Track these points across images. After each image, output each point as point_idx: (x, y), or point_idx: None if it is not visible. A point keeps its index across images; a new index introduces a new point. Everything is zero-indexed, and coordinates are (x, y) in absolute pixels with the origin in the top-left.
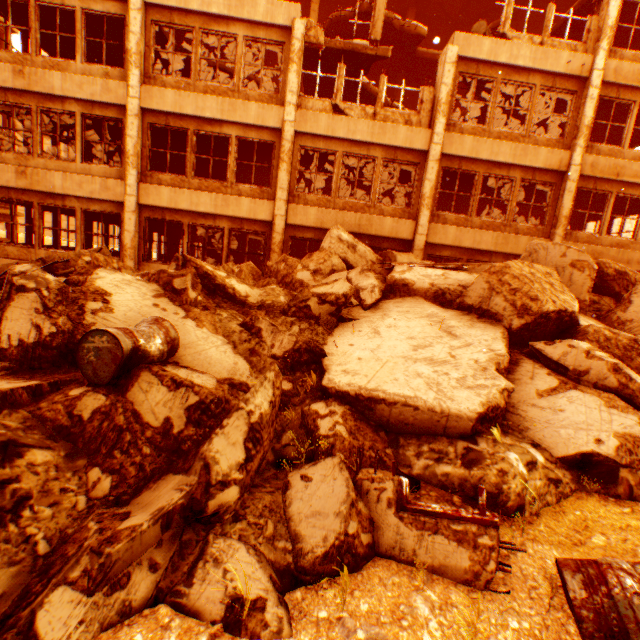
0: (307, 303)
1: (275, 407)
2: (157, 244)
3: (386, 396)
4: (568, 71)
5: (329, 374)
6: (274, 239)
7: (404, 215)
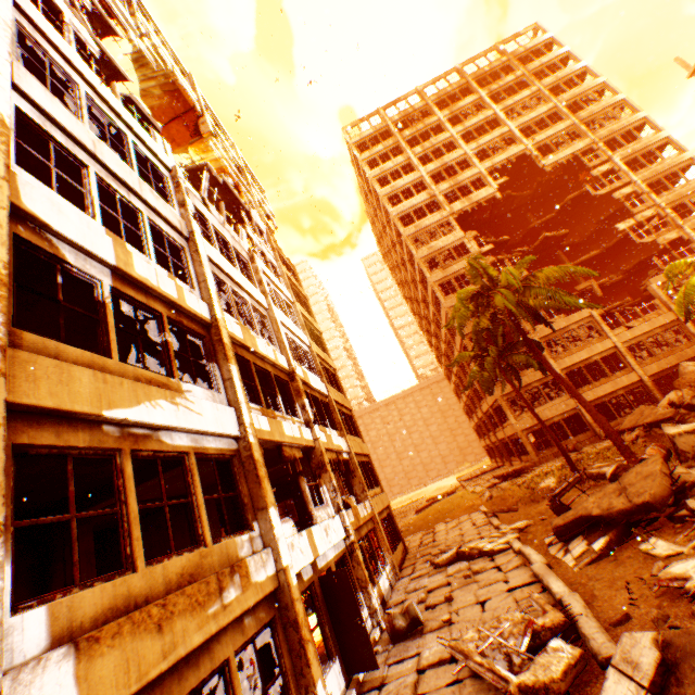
0: None
1: None
2: (500, 451)
3: None
4: None
5: None
6: (647, 385)
7: (690, 344)
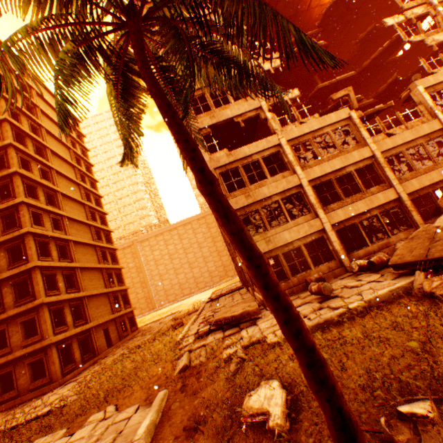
0: None
1: None
2: None
3: None
4: None
5: None
6: (406, 205)
7: None
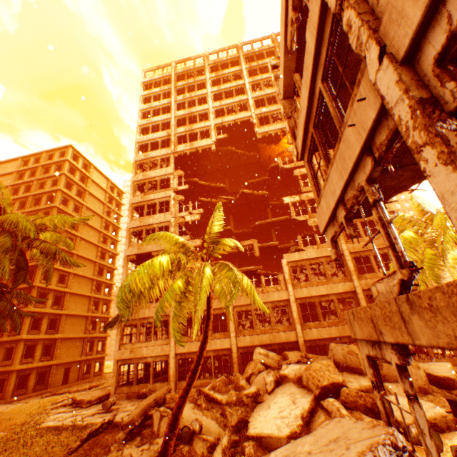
0: (242, 398)
1: (229, 442)
2: None
3: (264, 434)
4: None
5: (249, 429)
6: (233, 356)
7: (289, 328)
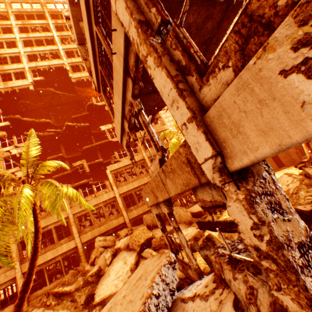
0: (88, 279)
1: None
2: None
3: (106, 296)
4: (139, 159)
5: (95, 299)
6: (80, 251)
7: (119, 216)
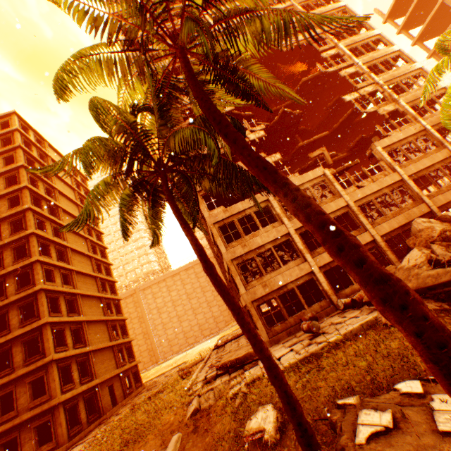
0: None
1: None
2: None
3: None
4: (417, 131)
5: None
6: (381, 245)
7: (416, 204)
